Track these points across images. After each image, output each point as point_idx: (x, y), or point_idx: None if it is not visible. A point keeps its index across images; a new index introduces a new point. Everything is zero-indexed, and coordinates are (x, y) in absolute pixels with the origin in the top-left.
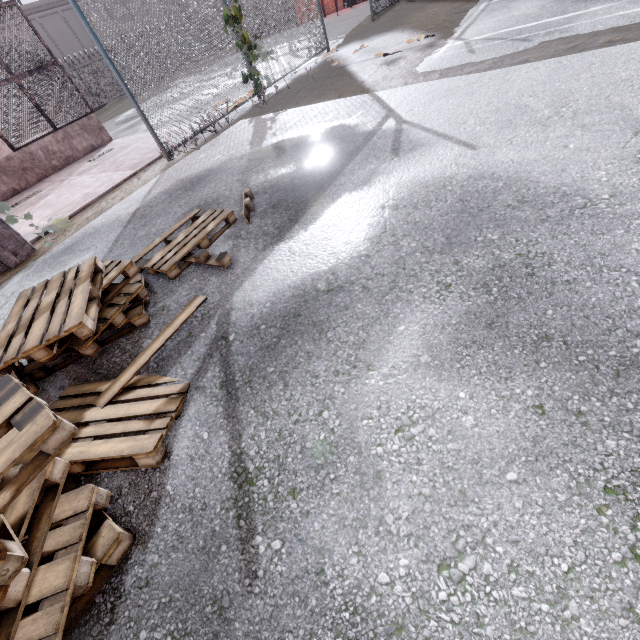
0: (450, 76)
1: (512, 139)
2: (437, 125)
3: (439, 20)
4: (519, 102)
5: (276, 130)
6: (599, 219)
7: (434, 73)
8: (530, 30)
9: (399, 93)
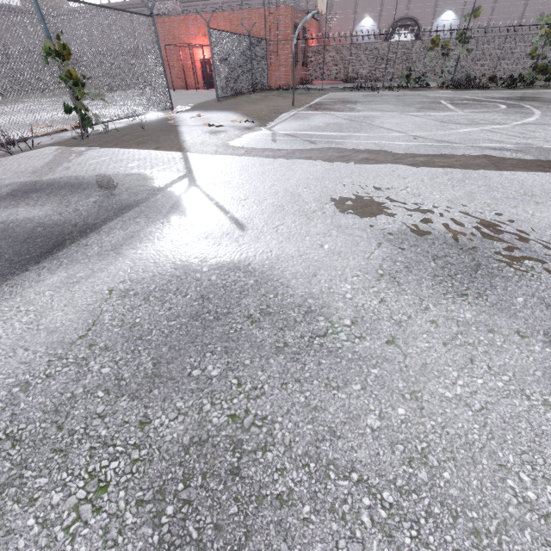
0: (252, 154)
1: (279, 226)
2: (222, 196)
3: (262, 113)
4: (295, 190)
5: (73, 164)
6: (337, 359)
7: (242, 149)
8: (317, 136)
9: (206, 158)
